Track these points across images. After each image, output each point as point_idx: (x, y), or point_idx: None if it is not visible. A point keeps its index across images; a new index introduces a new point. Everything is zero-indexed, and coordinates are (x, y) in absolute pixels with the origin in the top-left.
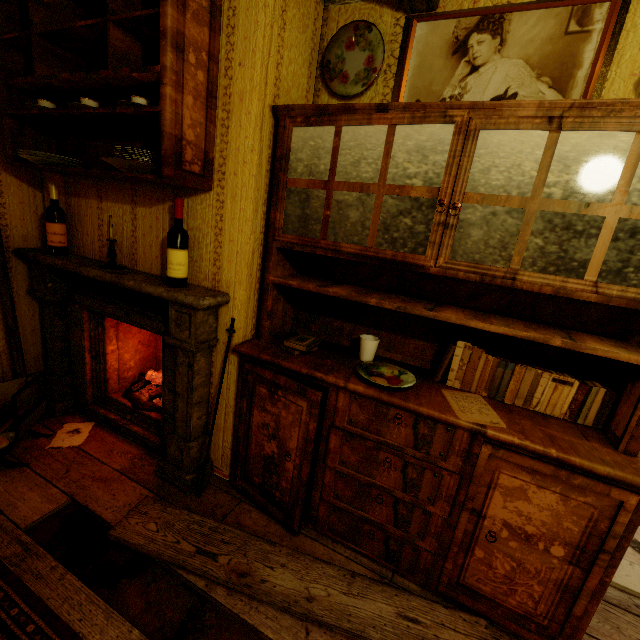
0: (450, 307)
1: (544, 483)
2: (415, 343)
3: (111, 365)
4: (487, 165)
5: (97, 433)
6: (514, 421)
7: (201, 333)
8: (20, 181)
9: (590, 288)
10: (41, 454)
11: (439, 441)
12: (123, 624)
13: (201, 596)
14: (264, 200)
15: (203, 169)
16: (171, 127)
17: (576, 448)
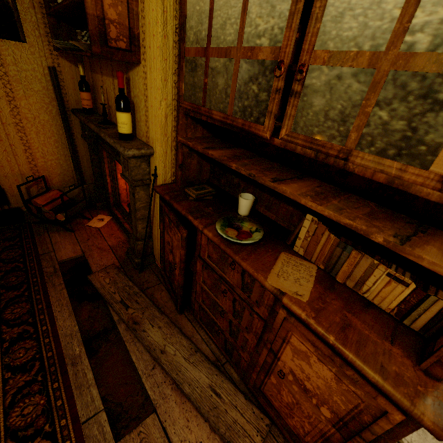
0: (310, 180)
1: (323, 359)
2: (287, 208)
3: (121, 186)
4: (341, 8)
5: (110, 223)
6: (323, 299)
7: (136, 174)
8: (70, 63)
9: (433, 183)
10: (82, 227)
11: (256, 292)
12: (74, 321)
13: (114, 324)
14: (174, 70)
15: (129, 45)
16: (92, 8)
17: (364, 345)
